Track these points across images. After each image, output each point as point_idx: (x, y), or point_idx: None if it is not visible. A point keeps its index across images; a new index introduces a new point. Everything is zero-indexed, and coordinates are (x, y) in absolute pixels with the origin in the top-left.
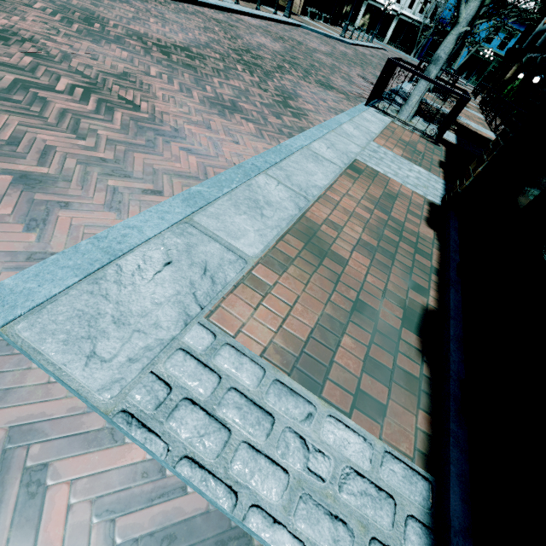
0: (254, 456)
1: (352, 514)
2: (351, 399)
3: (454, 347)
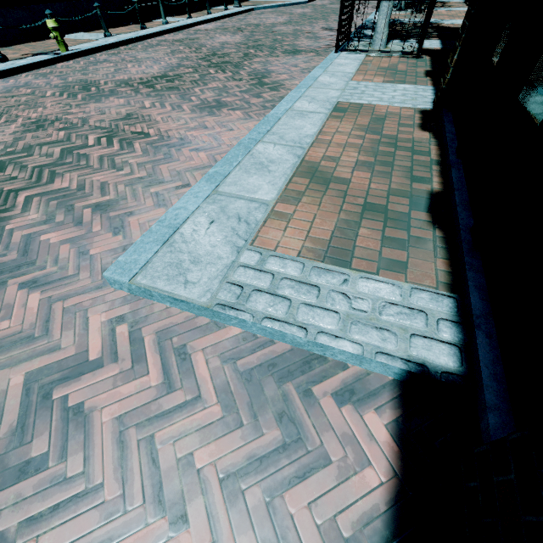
0: (311, 309)
1: (393, 325)
2: (376, 266)
3: (461, 209)
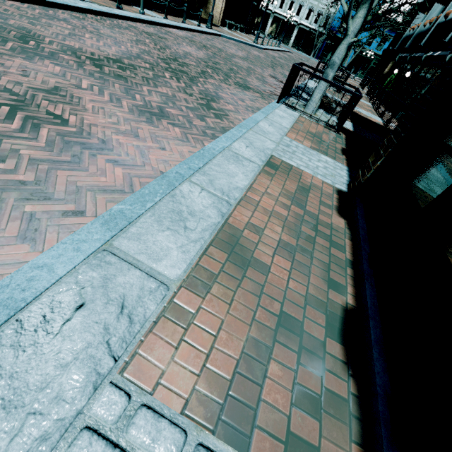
0: None
1: None
2: (281, 447)
3: (376, 354)
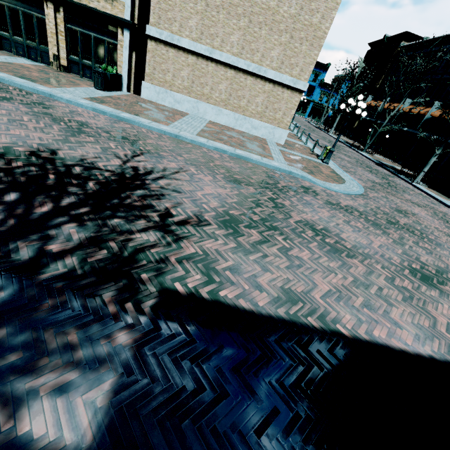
0: None
1: None
2: None
3: None
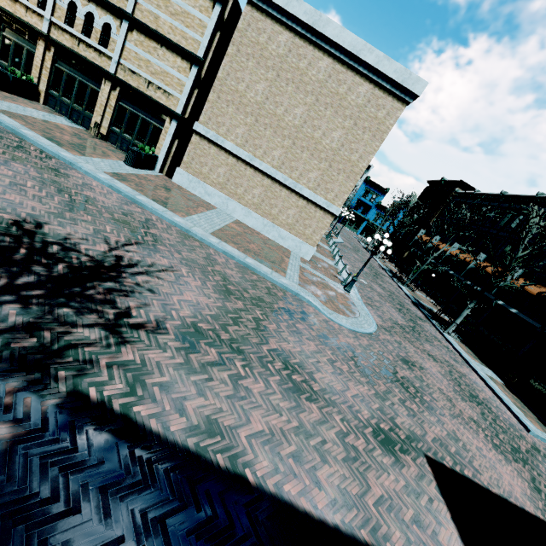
0: None
1: None
2: None
3: None
